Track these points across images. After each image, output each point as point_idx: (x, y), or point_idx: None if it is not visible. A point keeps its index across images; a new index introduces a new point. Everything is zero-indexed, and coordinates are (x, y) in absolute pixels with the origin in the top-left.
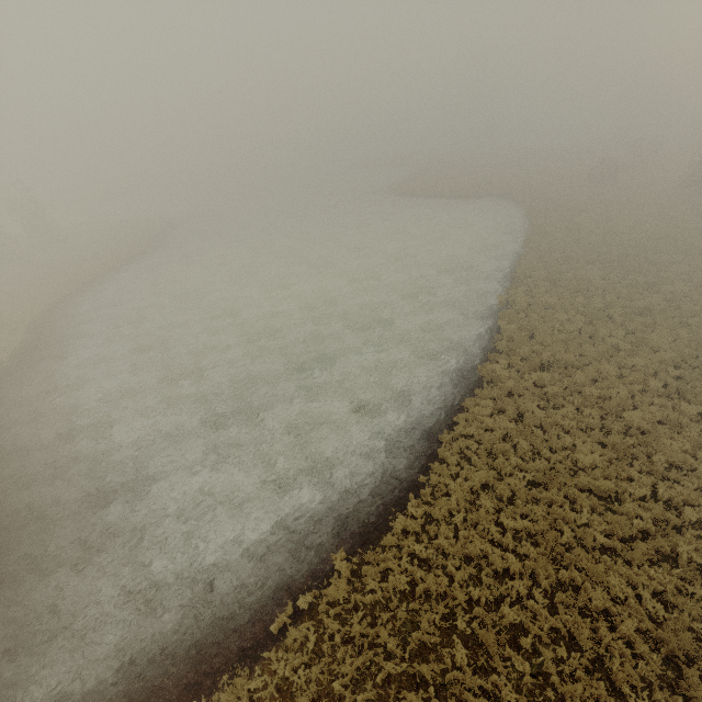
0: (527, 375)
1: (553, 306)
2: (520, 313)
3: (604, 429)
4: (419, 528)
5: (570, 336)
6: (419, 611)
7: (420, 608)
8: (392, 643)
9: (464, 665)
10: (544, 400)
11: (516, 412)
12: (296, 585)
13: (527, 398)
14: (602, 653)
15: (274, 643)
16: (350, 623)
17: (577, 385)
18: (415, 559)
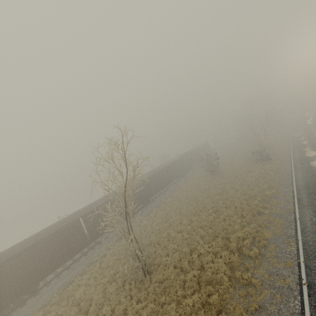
0: None
1: None
2: None
3: None
4: None
5: None
6: None
7: None
8: None
9: None
10: None
11: None
12: None
13: None
14: None
15: None
16: None
17: None
18: None
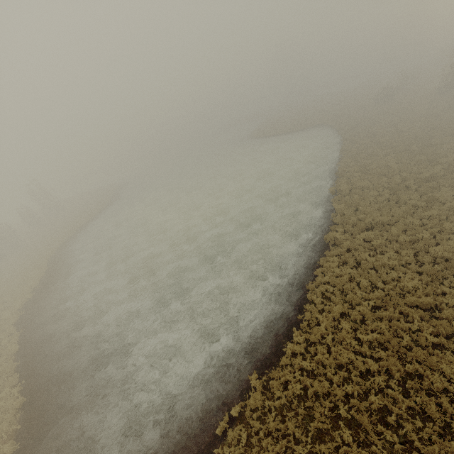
0: (357, 236)
1: (367, 187)
2: (346, 196)
3: (418, 262)
4: (303, 350)
5: (382, 204)
6: (313, 407)
7: (313, 405)
8: (298, 432)
9: (350, 441)
10: (373, 250)
11: (354, 262)
12: (229, 400)
13: (360, 251)
14: (449, 420)
15: (220, 442)
16: (267, 422)
17: (393, 236)
18: (304, 372)
